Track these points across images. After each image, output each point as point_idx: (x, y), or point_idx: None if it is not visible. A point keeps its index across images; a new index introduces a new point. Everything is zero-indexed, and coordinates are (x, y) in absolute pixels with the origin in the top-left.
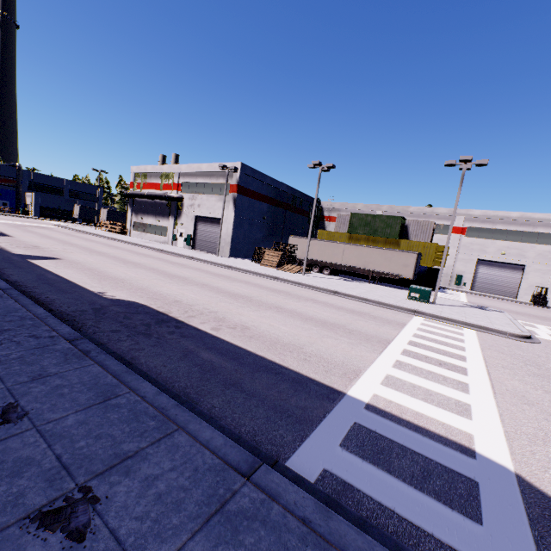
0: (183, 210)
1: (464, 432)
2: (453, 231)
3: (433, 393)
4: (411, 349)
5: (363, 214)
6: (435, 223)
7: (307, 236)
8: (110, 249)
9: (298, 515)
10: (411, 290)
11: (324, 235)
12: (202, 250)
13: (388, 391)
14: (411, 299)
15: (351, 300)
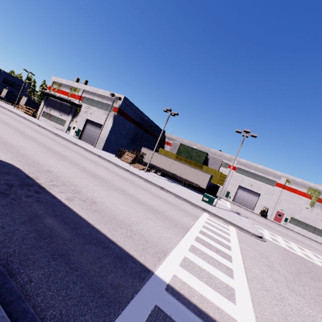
0: (80, 113)
1: (231, 318)
2: (230, 167)
3: (212, 277)
4: (201, 237)
5: (187, 146)
6: (222, 161)
7: (153, 150)
8: (17, 123)
9: None
10: (204, 196)
11: (162, 152)
12: (85, 141)
13: (184, 272)
14: (203, 201)
15: (170, 194)
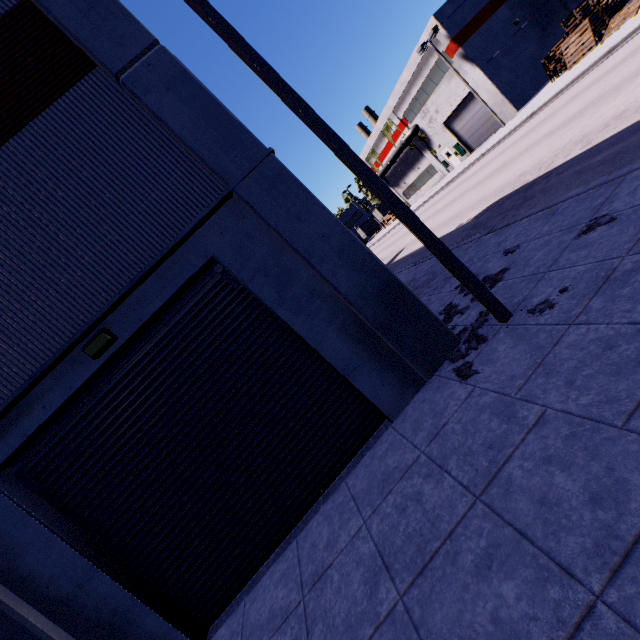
0: (428, 134)
1: None
2: None
3: None
4: None
5: None
6: None
7: None
8: None
9: None
10: None
11: None
12: (481, 142)
13: None
14: None
15: None
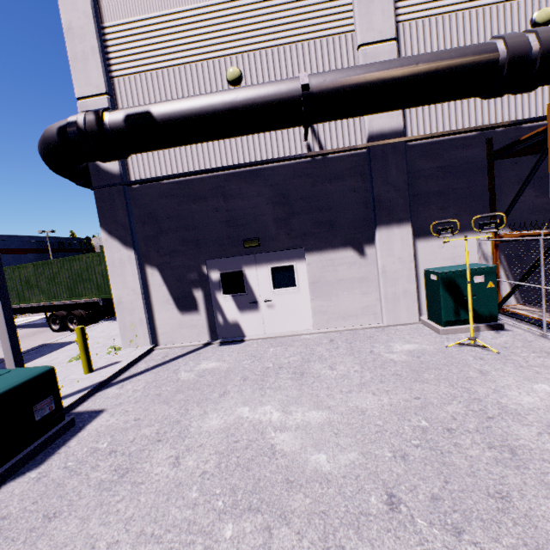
0: None
1: None
2: None
3: None
4: None
5: None
6: None
7: None
8: None
9: None
10: None
11: None
12: None
13: None
14: None
15: None
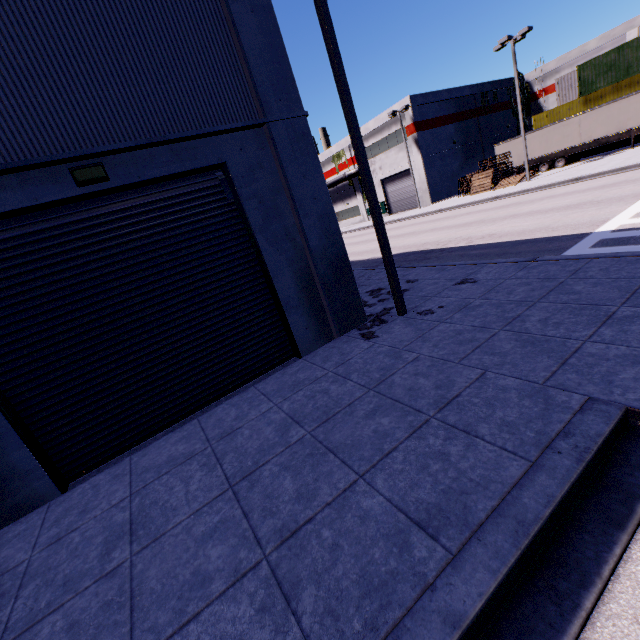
0: None
1: None
2: None
3: None
4: None
5: (599, 57)
6: None
7: (517, 133)
8: None
9: (563, 259)
10: None
11: (542, 120)
12: (400, 211)
13: (635, 220)
14: None
15: (601, 178)
